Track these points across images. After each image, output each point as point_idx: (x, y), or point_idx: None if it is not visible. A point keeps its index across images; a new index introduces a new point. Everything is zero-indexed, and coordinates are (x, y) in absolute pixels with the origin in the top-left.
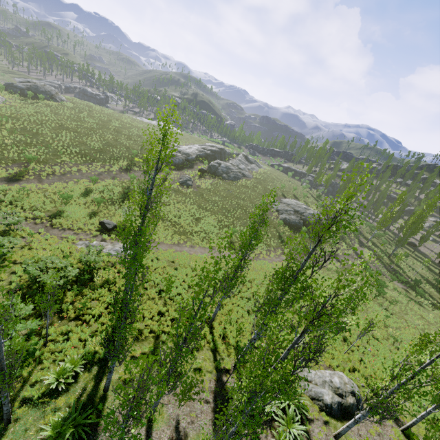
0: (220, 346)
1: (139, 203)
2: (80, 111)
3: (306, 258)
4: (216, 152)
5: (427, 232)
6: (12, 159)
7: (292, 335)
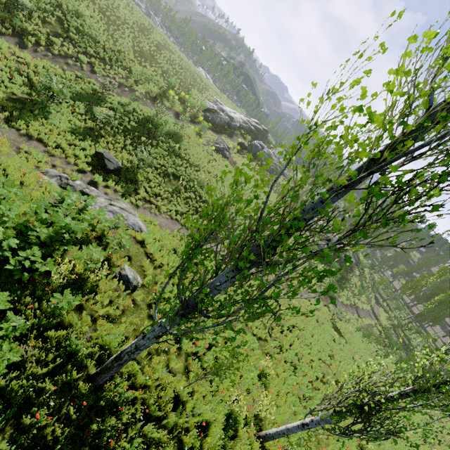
0: None
1: None
2: None
3: None
4: (261, 132)
5: (444, 313)
6: None
7: None
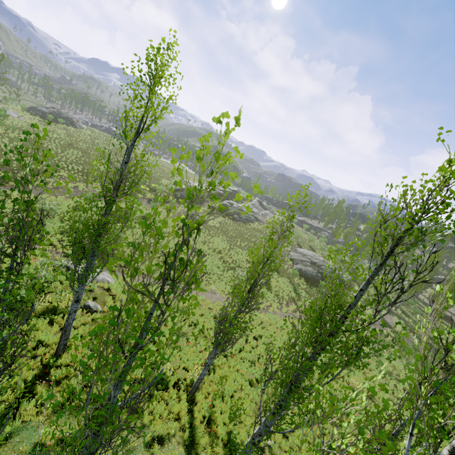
0: (200, 438)
1: (102, 175)
2: (96, 138)
3: (363, 286)
4: (230, 193)
5: None
6: (2, 163)
7: (315, 429)
